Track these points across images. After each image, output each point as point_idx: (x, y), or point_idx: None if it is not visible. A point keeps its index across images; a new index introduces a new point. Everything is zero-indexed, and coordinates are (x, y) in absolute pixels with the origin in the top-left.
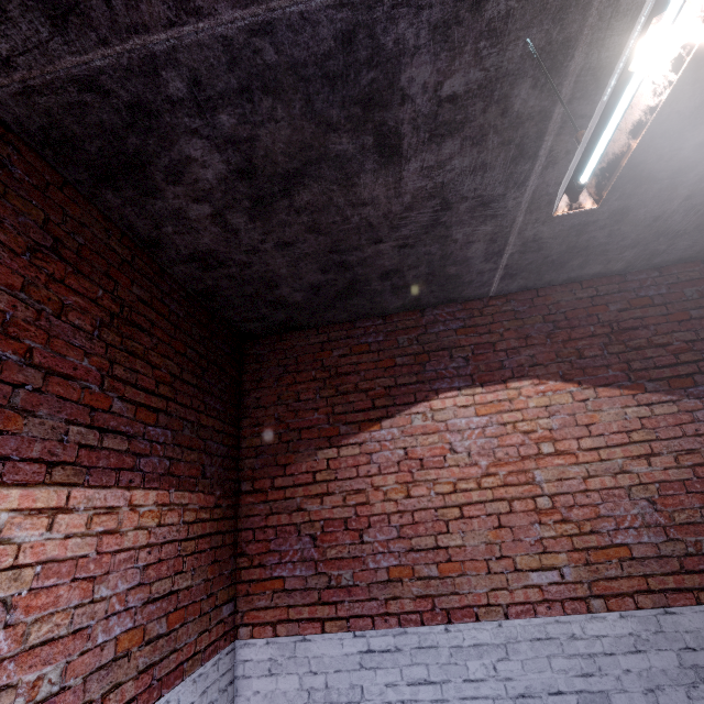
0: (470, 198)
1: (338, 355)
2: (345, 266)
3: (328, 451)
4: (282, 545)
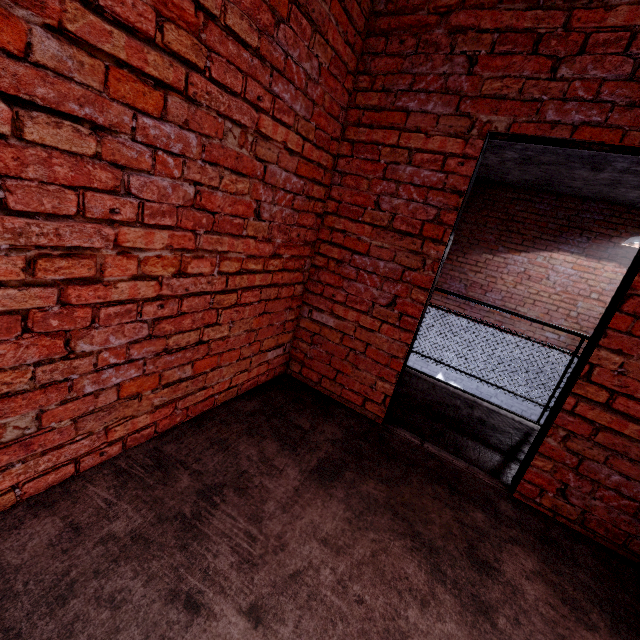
0: (634, 185)
1: (518, 209)
2: (550, 180)
3: (488, 255)
4: (451, 283)
